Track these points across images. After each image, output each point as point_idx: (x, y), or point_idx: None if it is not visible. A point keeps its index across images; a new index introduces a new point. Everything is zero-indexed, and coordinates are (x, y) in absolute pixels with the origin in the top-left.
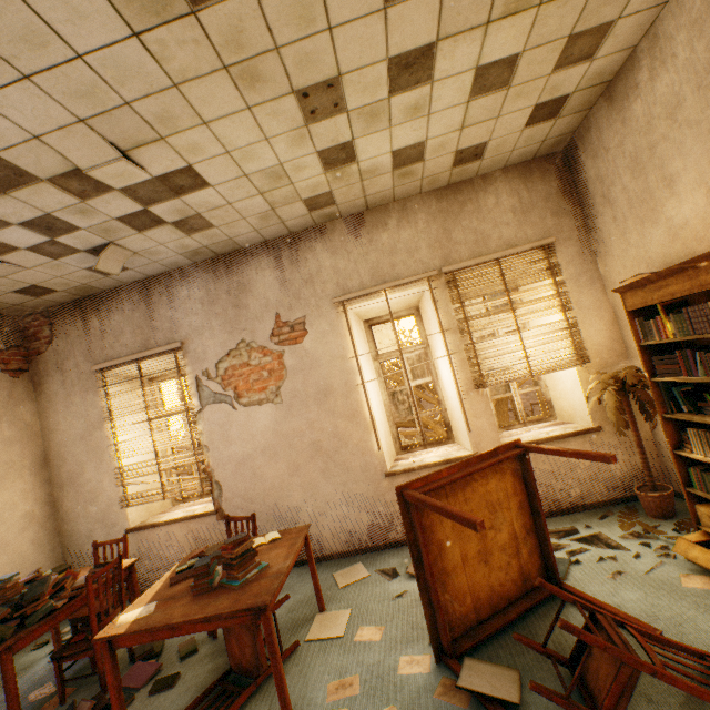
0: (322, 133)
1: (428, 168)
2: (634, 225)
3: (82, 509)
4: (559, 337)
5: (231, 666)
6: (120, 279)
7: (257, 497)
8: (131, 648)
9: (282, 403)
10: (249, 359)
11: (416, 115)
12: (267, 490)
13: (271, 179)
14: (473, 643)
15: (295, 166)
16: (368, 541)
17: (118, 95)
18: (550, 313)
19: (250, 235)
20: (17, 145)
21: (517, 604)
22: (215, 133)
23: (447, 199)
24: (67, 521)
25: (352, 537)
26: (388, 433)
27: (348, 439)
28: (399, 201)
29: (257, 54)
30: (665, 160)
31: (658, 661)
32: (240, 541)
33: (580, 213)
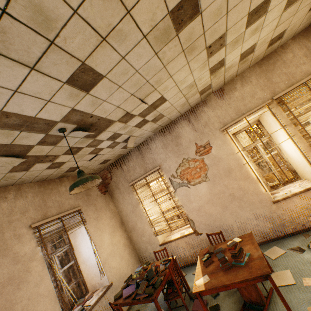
0: (213, 60)
1: (255, 54)
2: None
3: (140, 239)
4: None
5: (244, 300)
6: (130, 148)
7: (211, 223)
8: (188, 294)
9: (209, 180)
10: (189, 166)
11: (255, 32)
12: (214, 219)
13: (189, 88)
14: None
15: (199, 79)
16: (273, 235)
17: (145, 80)
18: None
19: (176, 115)
20: (111, 112)
21: None
22: (173, 79)
23: (264, 64)
24: (136, 244)
25: (264, 234)
26: (262, 182)
27: (247, 189)
28: (239, 75)
29: (196, 39)
30: None
31: None
32: (234, 245)
33: None
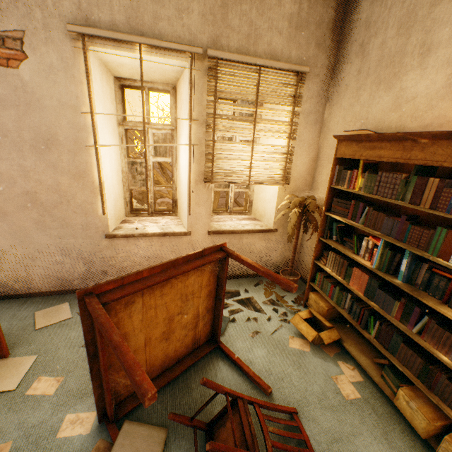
0: None
1: None
2: (371, 84)
3: None
4: (278, 159)
5: None
6: None
7: None
8: None
9: None
10: None
11: None
12: None
13: None
14: (137, 405)
15: None
16: (81, 285)
17: None
18: (280, 137)
19: None
20: None
21: (184, 361)
22: None
23: None
24: None
25: (64, 281)
26: (121, 197)
27: (71, 198)
28: None
29: None
30: (437, 24)
31: (270, 446)
32: None
33: (335, 56)
